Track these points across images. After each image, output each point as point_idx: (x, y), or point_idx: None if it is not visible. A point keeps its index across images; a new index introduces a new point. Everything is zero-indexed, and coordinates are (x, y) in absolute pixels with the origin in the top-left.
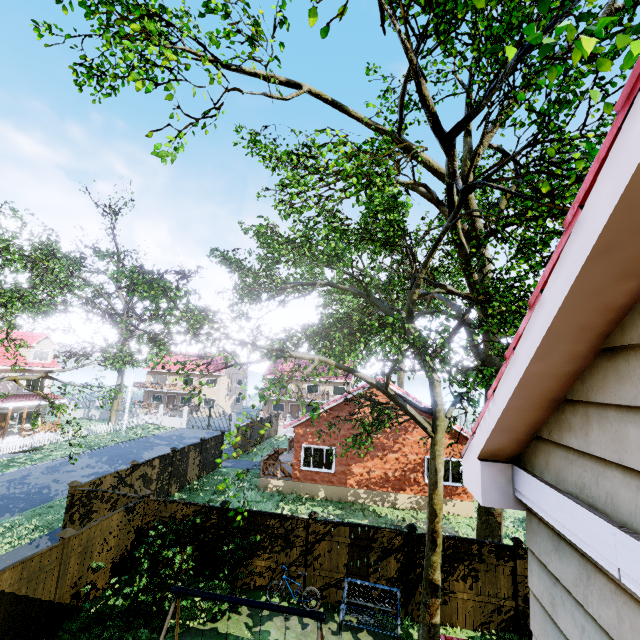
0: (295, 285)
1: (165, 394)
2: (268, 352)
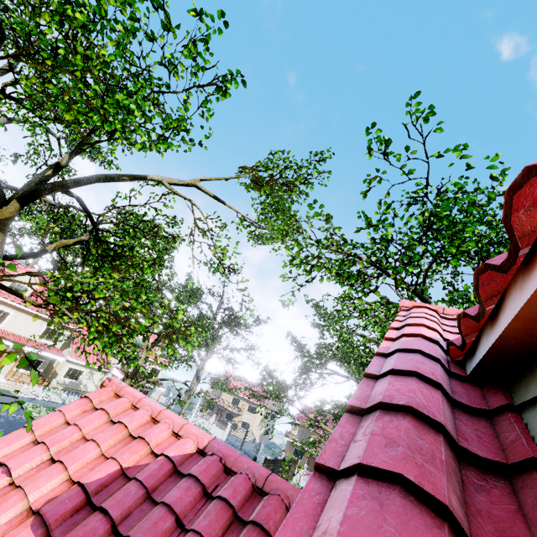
0: (334, 373)
1: (217, 405)
2: (310, 422)
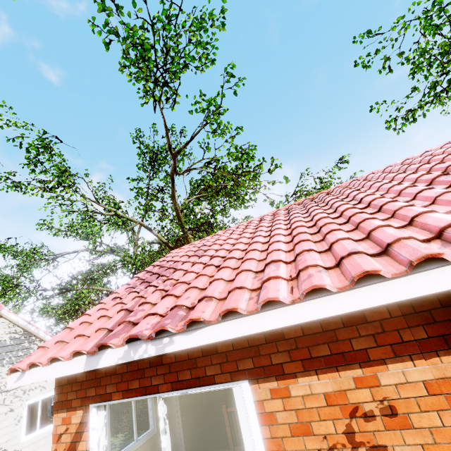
0: None
1: None
2: None
